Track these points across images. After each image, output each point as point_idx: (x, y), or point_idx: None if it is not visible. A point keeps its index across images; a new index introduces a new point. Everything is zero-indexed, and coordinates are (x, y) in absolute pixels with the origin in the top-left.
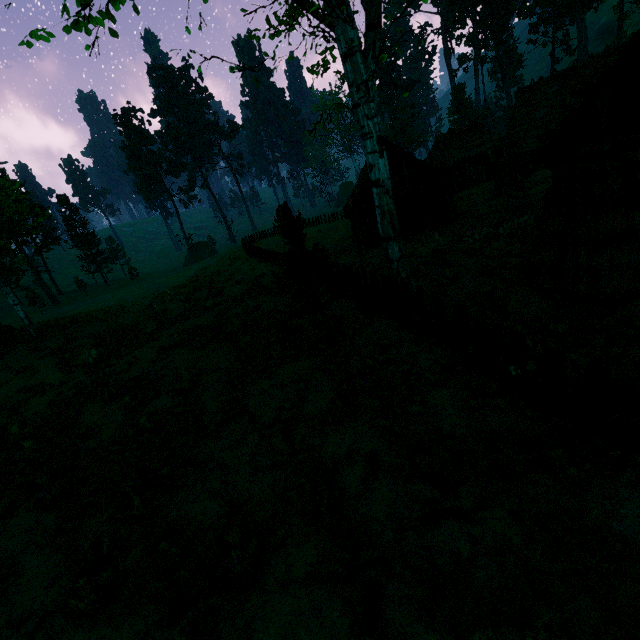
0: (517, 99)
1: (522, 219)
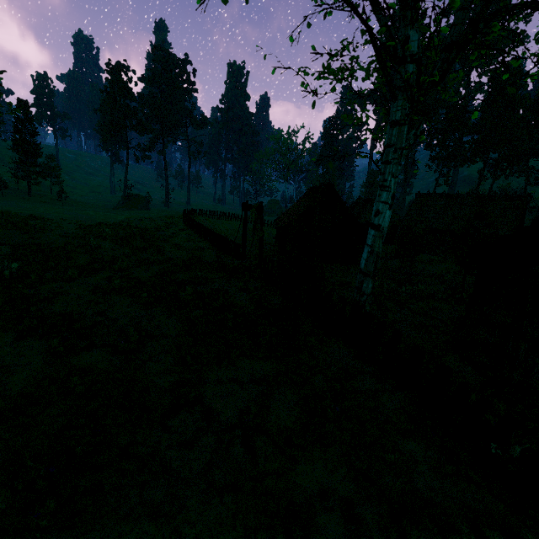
0: (416, 198)
1: (421, 287)
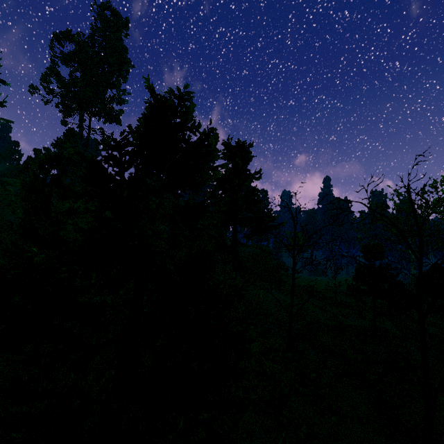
0: None
1: None
